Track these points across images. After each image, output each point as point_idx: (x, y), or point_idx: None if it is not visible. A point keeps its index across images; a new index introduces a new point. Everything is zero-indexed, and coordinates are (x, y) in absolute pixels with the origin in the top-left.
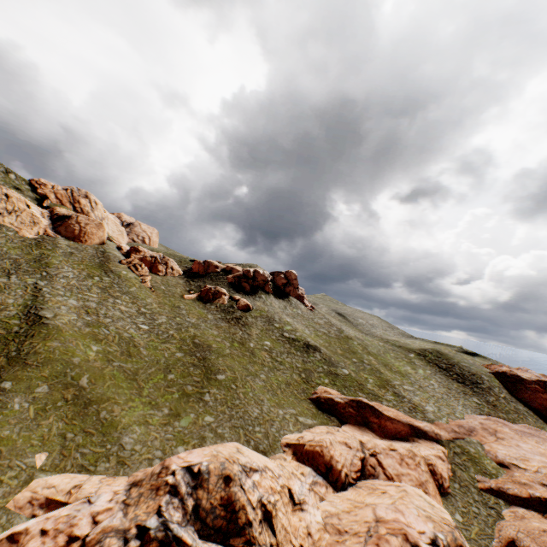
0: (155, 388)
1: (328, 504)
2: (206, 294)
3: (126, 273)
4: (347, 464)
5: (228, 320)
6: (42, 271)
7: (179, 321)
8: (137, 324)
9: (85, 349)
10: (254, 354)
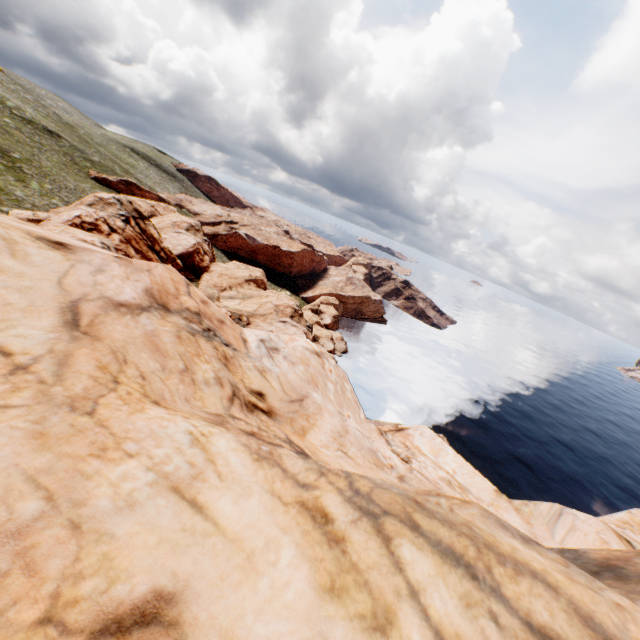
0: None
1: None
2: None
3: None
4: (146, 209)
5: None
6: None
7: None
8: None
9: None
10: (10, 133)
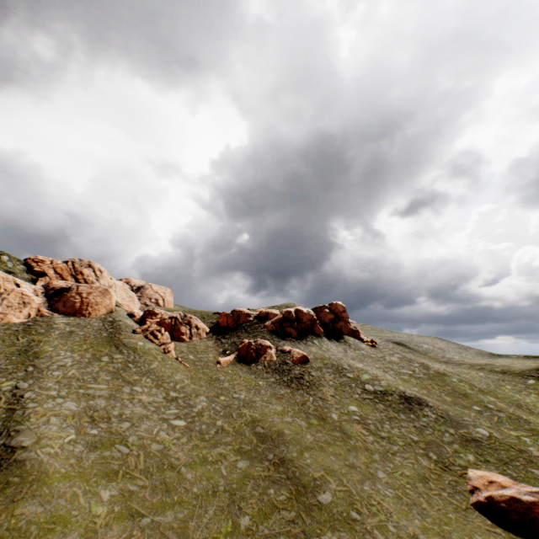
0: None
1: None
2: (246, 352)
3: (142, 345)
4: None
5: (286, 382)
6: (27, 366)
7: (225, 400)
8: (168, 420)
9: (89, 503)
10: (345, 432)
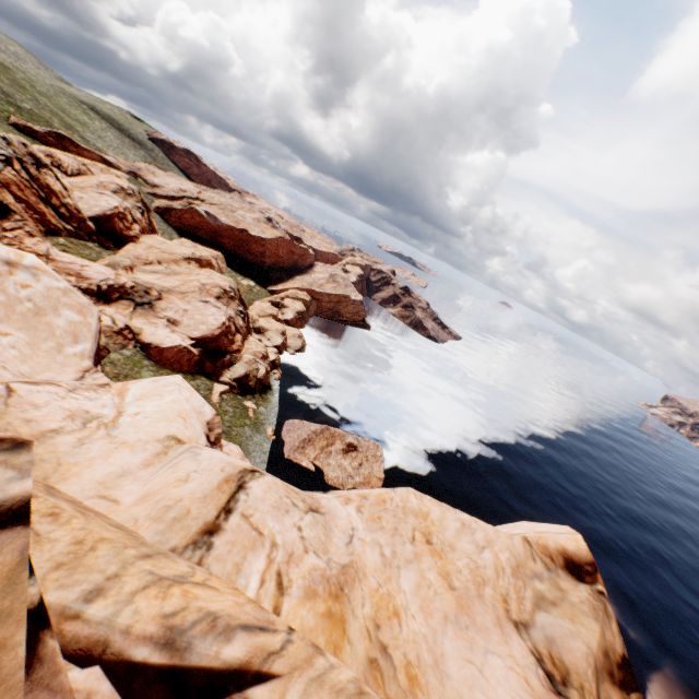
0: None
1: (69, 180)
2: None
3: None
4: (71, 166)
5: None
6: None
7: None
8: None
9: None
10: None
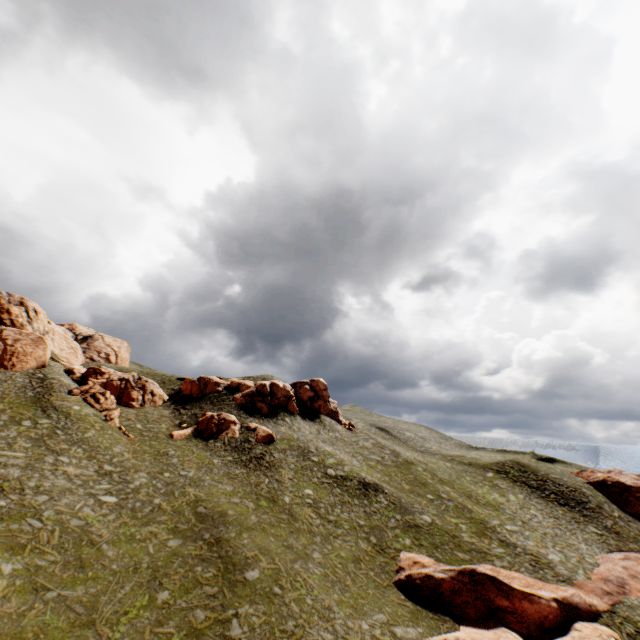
0: (132, 634)
1: None
2: (206, 426)
3: (78, 410)
4: None
5: (244, 462)
6: None
7: (170, 478)
8: (96, 496)
9: None
10: (294, 515)
